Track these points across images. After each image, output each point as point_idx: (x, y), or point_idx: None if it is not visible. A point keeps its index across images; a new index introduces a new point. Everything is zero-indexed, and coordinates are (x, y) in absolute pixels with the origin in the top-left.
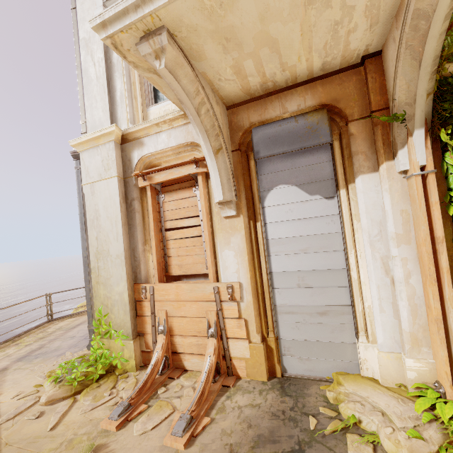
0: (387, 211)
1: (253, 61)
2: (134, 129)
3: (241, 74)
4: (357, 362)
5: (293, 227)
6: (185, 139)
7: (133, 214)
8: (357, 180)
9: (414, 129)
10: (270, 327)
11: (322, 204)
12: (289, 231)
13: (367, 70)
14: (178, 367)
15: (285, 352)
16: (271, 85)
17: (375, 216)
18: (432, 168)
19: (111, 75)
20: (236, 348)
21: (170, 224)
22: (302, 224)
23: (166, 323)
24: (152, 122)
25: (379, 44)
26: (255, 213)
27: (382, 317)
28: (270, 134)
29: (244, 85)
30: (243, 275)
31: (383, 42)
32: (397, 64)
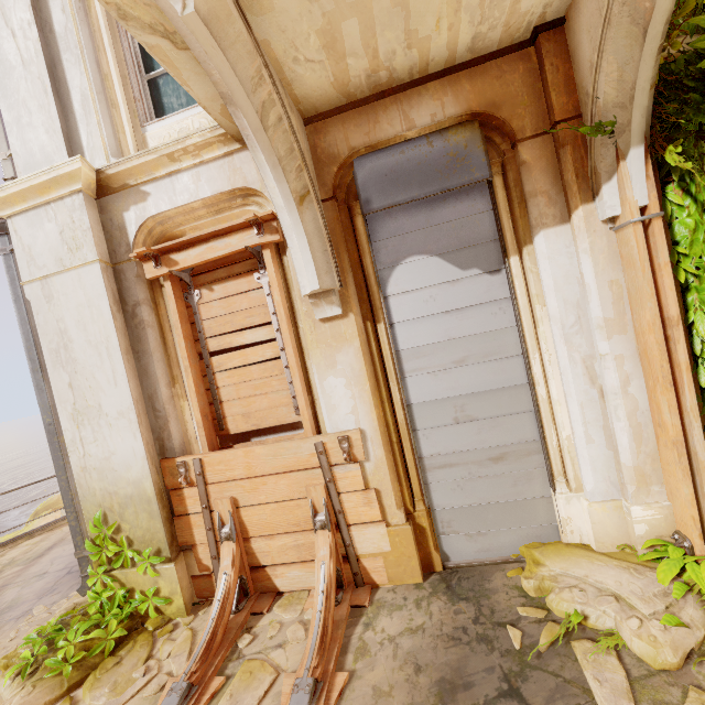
0: (588, 284)
1: (360, 23)
2: (122, 167)
3: (334, 50)
4: (554, 523)
5: (439, 326)
6: (230, 182)
7: (141, 331)
8: (537, 238)
9: (629, 147)
10: (416, 494)
11: (483, 284)
12: (434, 332)
13: (543, 52)
14: (264, 590)
15: (444, 529)
16: (385, 78)
17: (569, 294)
18: (658, 210)
19: (55, 58)
20: (365, 540)
21: (217, 343)
22: (453, 318)
23: (234, 521)
24: (159, 152)
25: (562, 5)
26: (372, 308)
27: (590, 450)
28: (387, 169)
29: (339, 75)
30: (365, 416)
31: (569, 0)
32: (604, 33)
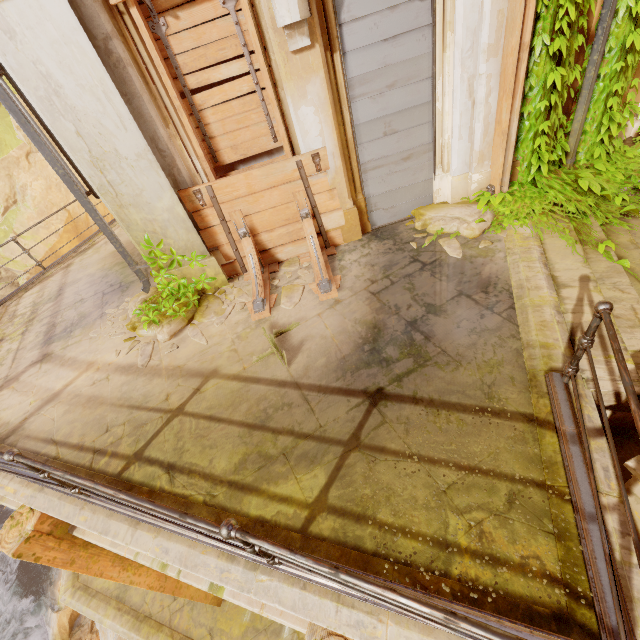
0: (485, 13)
1: None
2: None
3: None
4: (431, 194)
5: (379, 54)
6: None
7: (122, 71)
8: None
9: None
10: (358, 189)
11: (414, 10)
12: (375, 60)
13: None
14: (271, 263)
15: (373, 208)
16: None
17: (471, 22)
18: None
19: None
20: (330, 221)
21: (196, 81)
22: (390, 46)
23: (246, 225)
24: None
25: None
26: (330, 37)
27: (459, 145)
28: None
29: None
30: (329, 137)
31: None
32: None
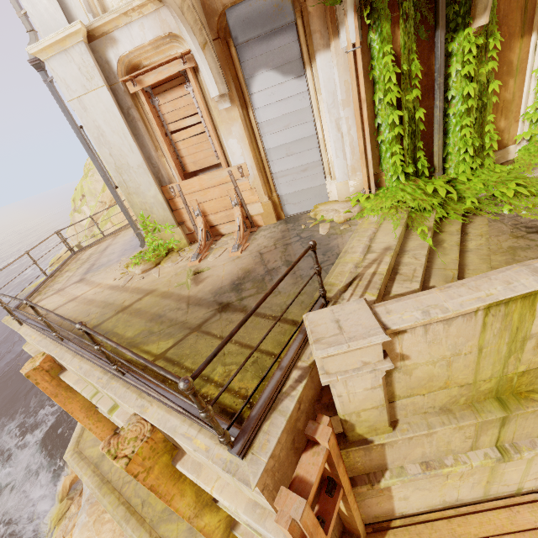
0: (336, 83)
1: None
2: (100, 23)
3: None
4: (327, 195)
5: (277, 108)
6: (162, 29)
7: (135, 123)
8: (316, 58)
9: (347, 11)
10: (272, 190)
11: (295, 84)
12: (274, 112)
13: None
14: (216, 235)
15: (285, 203)
16: None
17: (330, 88)
18: (359, 45)
19: None
20: (253, 209)
21: (173, 127)
22: (283, 104)
23: (199, 209)
24: (119, 12)
25: None
26: (245, 101)
27: (337, 161)
28: (244, 16)
29: None
30: (248, 156)
31: None
32: None
